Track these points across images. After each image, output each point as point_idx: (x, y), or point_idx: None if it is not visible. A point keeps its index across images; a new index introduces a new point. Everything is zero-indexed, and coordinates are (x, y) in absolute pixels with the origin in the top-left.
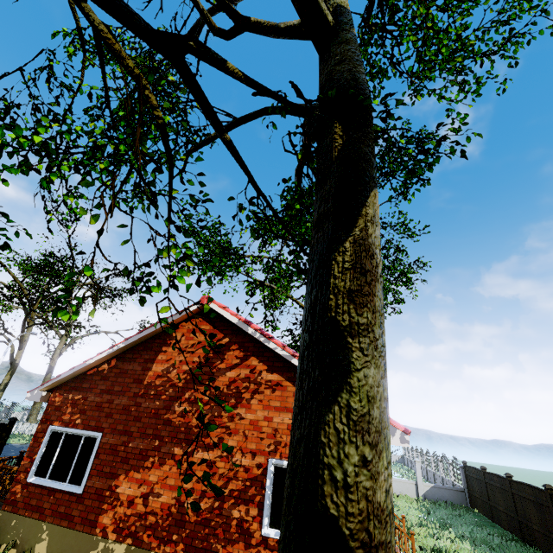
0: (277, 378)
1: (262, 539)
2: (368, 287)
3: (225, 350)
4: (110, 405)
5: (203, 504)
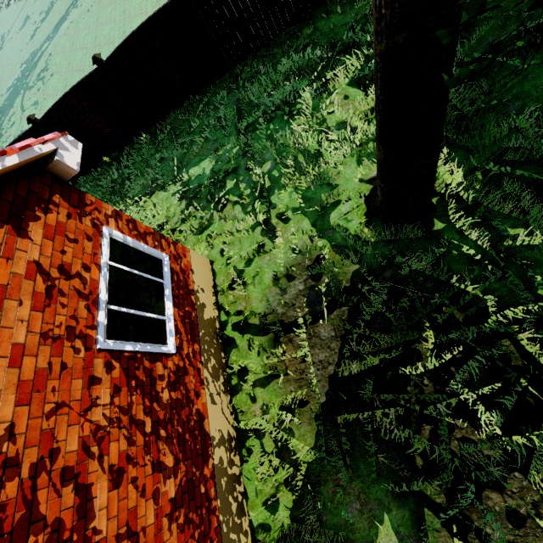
0: None
1: (178, 353)
2: None
3: None
4: None
5: (167, 459)
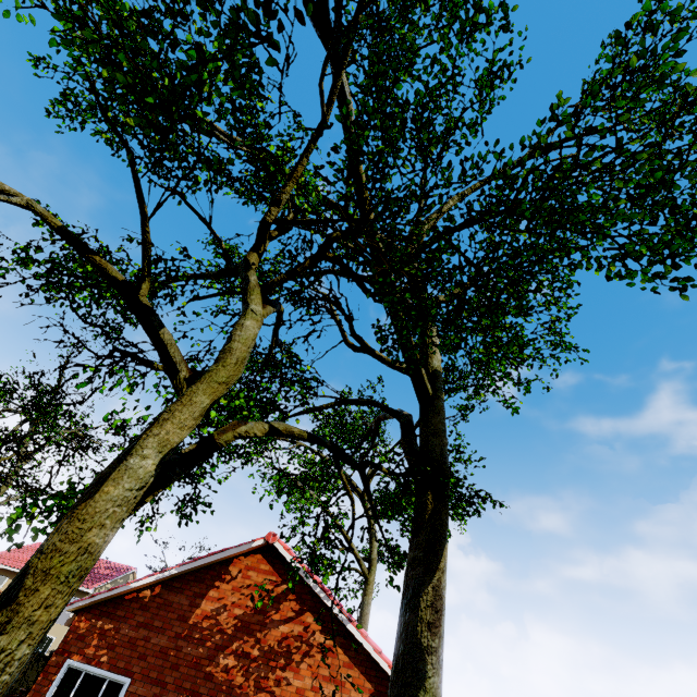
0: (330, 641)
1: None
2: (438, 621)
3: (281, 598)
4: (145, 644)
5: None
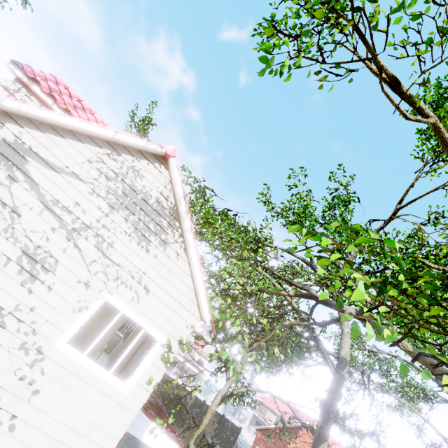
0: None
1: None
2: None
3: None
4: None
5: None
